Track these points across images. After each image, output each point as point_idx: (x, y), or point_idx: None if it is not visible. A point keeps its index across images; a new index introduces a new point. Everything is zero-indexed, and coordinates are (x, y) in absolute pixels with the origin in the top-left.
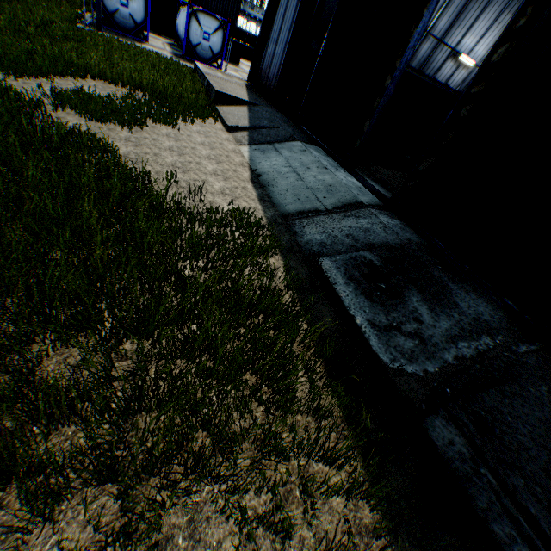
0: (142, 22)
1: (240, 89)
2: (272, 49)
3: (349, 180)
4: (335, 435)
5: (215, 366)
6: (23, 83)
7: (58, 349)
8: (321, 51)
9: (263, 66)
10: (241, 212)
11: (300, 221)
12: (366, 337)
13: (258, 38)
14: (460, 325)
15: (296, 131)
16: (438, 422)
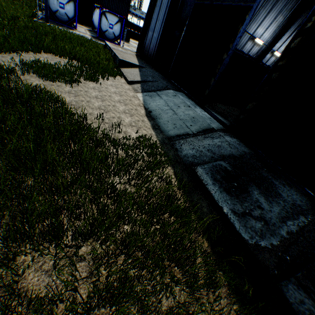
0: (73, 18)
1: (133, 57)
2: (151, 34)
3: (203, 113)
4: (226, 300)
5: (146, 261)
6: (1, 56)
7: (35, 259)
8: (182, 37)
9: (145, 44)
10: (144, 138)
11: (179, 141)
12: (231, 221)
13: (142, 28)
14: (285, 209)
15: (168, 83)
16: (290, 286)
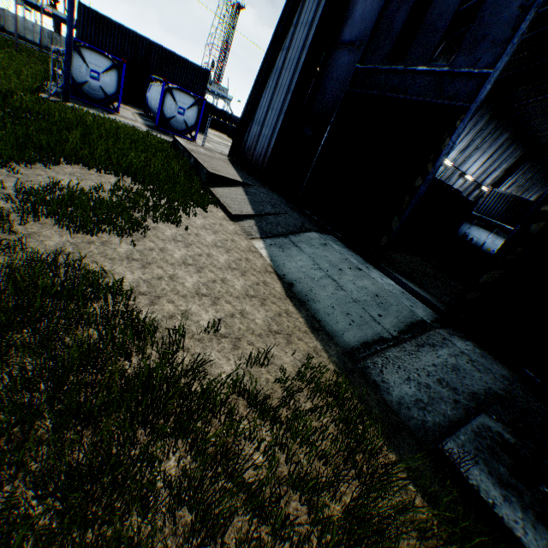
0: (113, 94)
1: (227, 165)
2: (257, 129)
3: (388, 282)
4: None
5: None
6: None
7: None
8: (323, 140)
9: (246, 143)
10: (319, 376)
11: (373, 361)
12: None
13: (241, 118)
14: None
15: (302, 216)
16: None
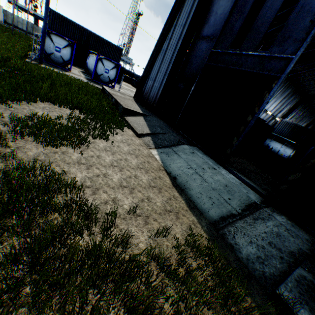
0: (68, 60)
1: (133, 103)
2: (151, 83)
3: (231, 177)
4: None
5: None
6: None
7: None
8: (191, 91)
9: (144, 91)
10: (199, 243)
11: (228, 230)
12: None
13: (142, 76)
14: None
15: (178, 134)
16: None
